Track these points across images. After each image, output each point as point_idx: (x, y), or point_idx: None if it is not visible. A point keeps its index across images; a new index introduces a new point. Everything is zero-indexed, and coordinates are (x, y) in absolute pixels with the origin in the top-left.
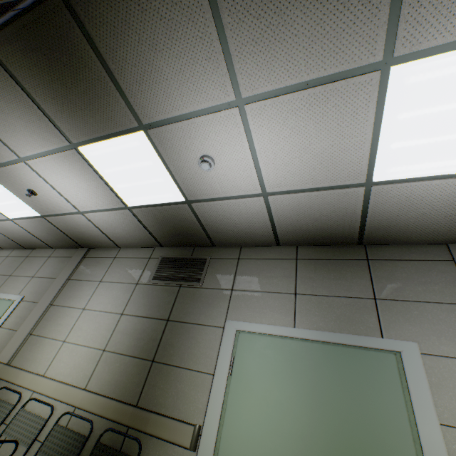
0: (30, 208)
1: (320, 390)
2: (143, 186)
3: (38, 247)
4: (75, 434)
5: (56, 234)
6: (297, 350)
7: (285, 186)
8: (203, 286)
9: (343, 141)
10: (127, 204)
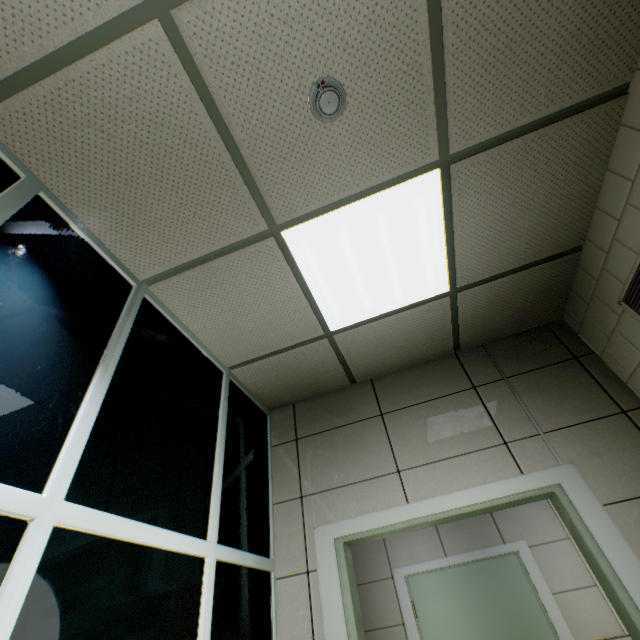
0: None
1: (482, 601)
2: None
3: None
4: None
5: None
6: (455, 575)
7: None
8: None
9: None
10: None
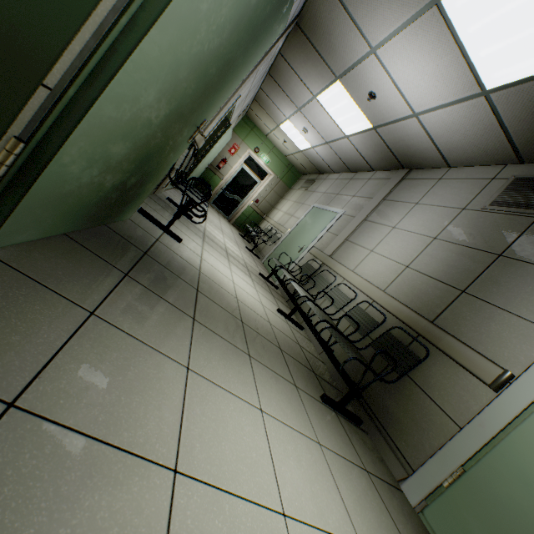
0: (365, 119)
1: None
2: (528, 39)
3: (361, 170)
4: (370, 317)
5: (381, 151)
6: None
7: None
8: None
9: None
10: (484, 86)
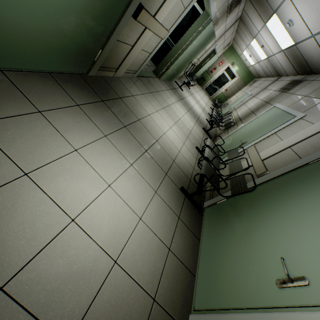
0: (264, 54)
1: (266, 122)
2: (282, 38)
3: (270, 76)
4: (229, 121)
5: (271, 68)
6: (277, 113)
7: (316, 29)
8: (287, 92)
9: (319, 1)
10: (281, 48)
